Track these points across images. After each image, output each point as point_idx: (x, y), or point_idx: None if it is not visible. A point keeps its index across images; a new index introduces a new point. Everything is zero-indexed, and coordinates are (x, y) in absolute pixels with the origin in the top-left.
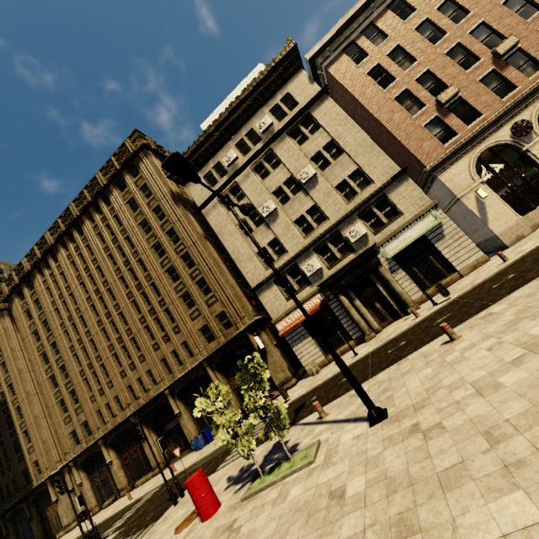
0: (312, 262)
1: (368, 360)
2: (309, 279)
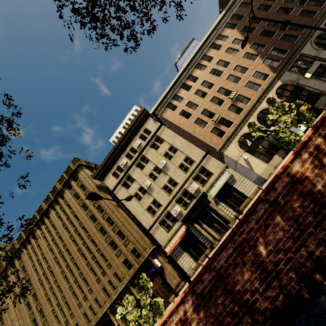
0: (176, 208)
1: None
2: (176, 217)
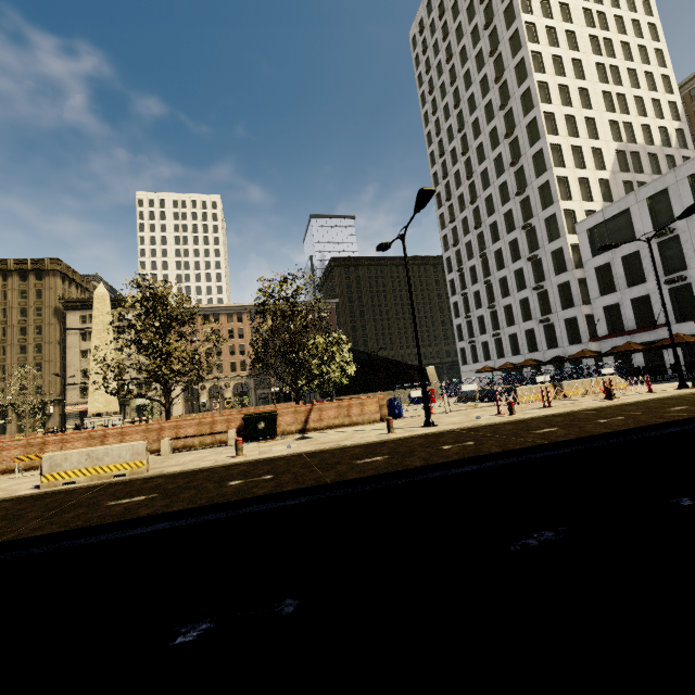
0: None
1: None
2: None
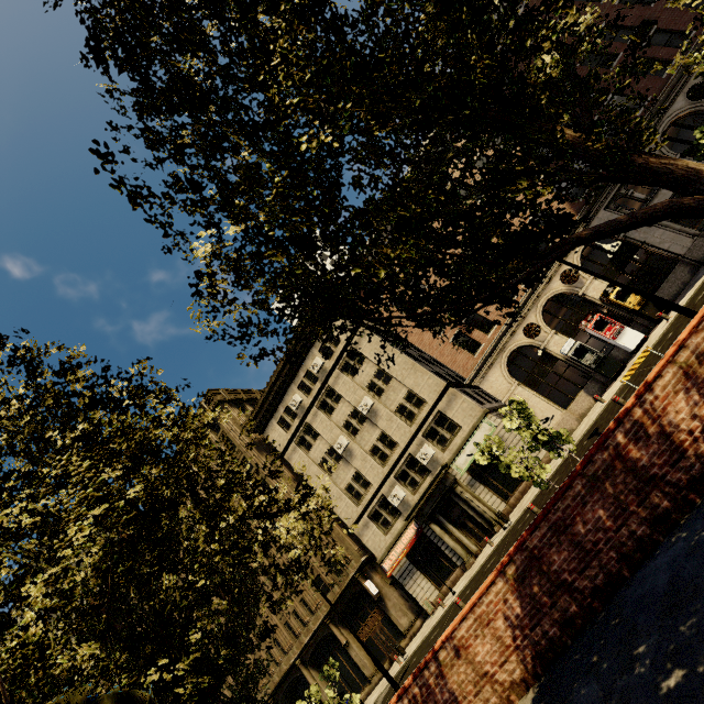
0: (396, 491)
1: (451, 610)
2: (399, 508)
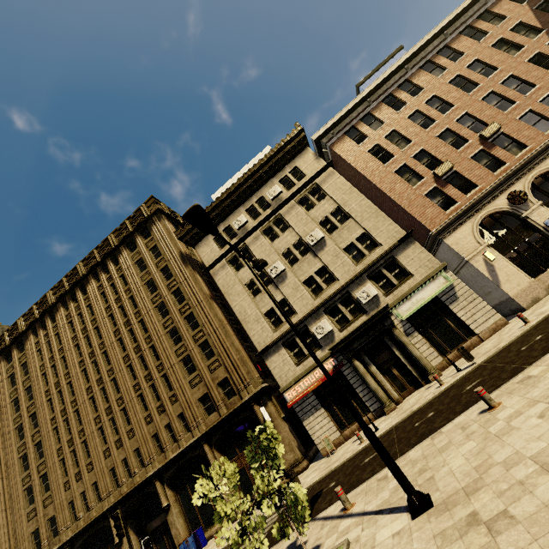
0: (323, 323)
1: (392, 436)
2: (320, 342)
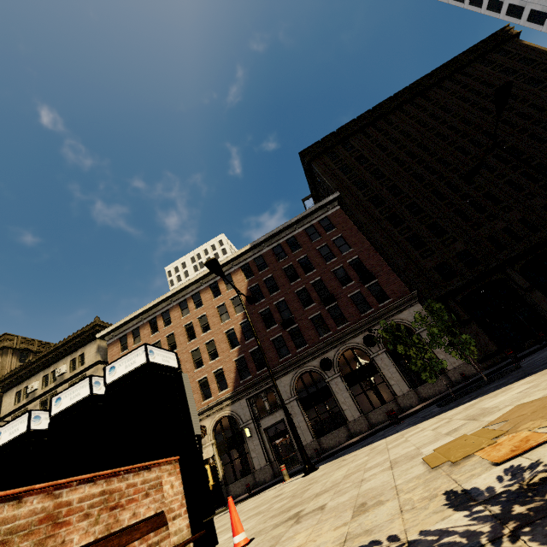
0: None
1: None
2: None
